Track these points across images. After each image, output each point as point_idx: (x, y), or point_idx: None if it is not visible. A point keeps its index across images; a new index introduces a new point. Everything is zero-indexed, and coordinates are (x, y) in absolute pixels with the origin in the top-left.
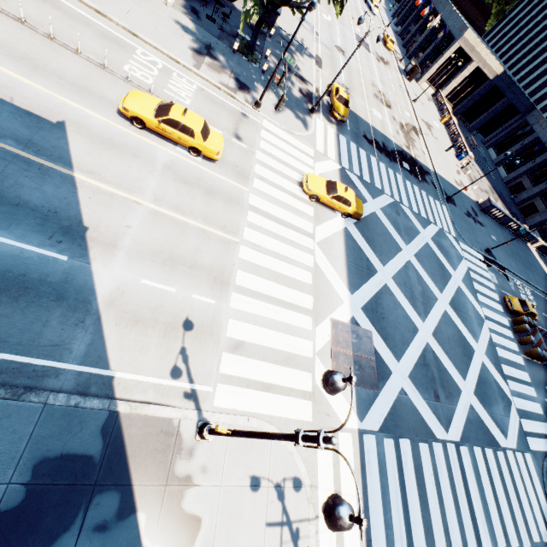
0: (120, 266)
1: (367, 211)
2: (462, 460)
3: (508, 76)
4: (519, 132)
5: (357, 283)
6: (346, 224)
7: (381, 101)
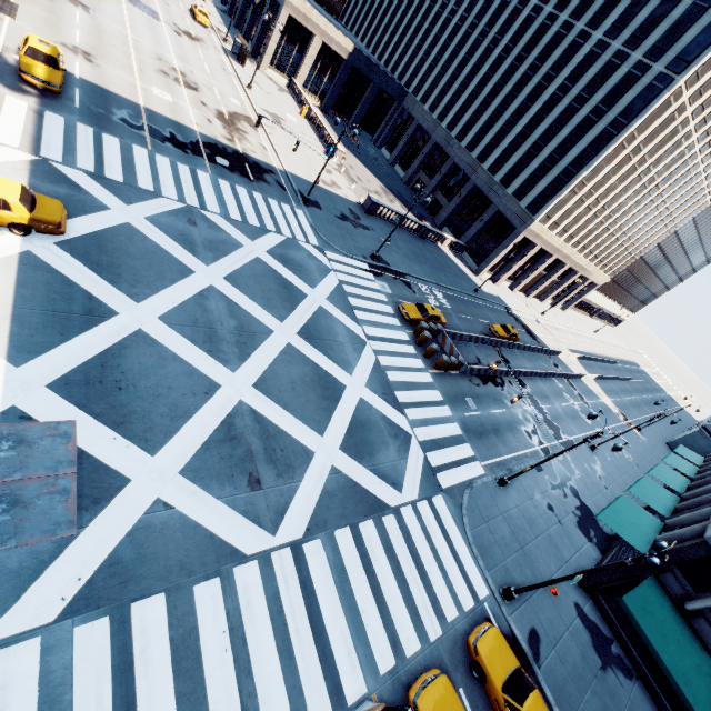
0: None
1: (105, 223)
2: (308, 566)
3: (363, 54)
4: (398, 120)
5: (46, 342)
6: (31, 246)
7: (176, 80)
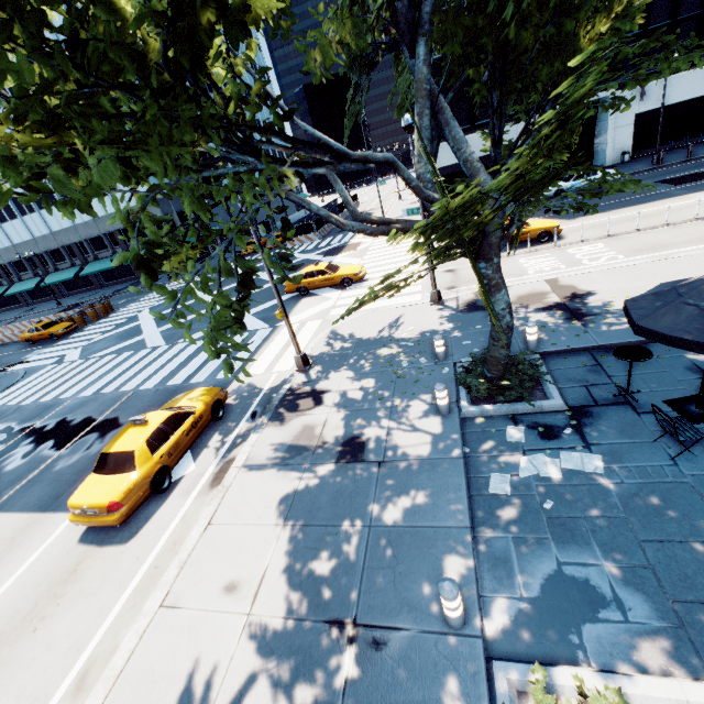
0: None
1: (263, 306)
2: None
3: None
4: None
5: None
6: None
7: None
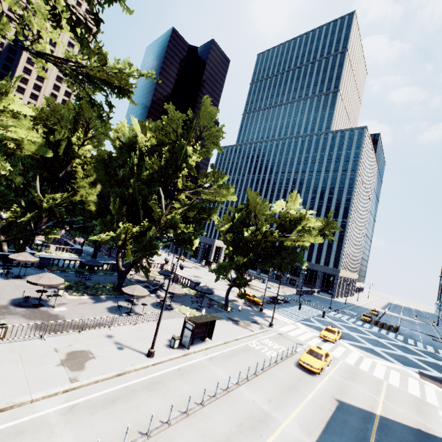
0: (439, 430)
1: None
2: None
3: None
4: None
5: (386, 358)
6: (343, 341)
7: None
